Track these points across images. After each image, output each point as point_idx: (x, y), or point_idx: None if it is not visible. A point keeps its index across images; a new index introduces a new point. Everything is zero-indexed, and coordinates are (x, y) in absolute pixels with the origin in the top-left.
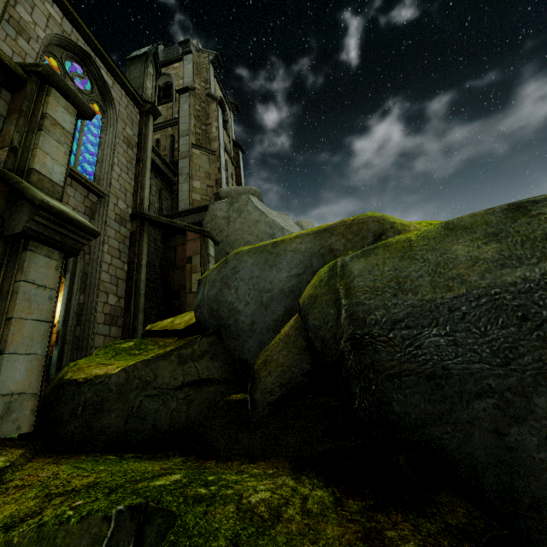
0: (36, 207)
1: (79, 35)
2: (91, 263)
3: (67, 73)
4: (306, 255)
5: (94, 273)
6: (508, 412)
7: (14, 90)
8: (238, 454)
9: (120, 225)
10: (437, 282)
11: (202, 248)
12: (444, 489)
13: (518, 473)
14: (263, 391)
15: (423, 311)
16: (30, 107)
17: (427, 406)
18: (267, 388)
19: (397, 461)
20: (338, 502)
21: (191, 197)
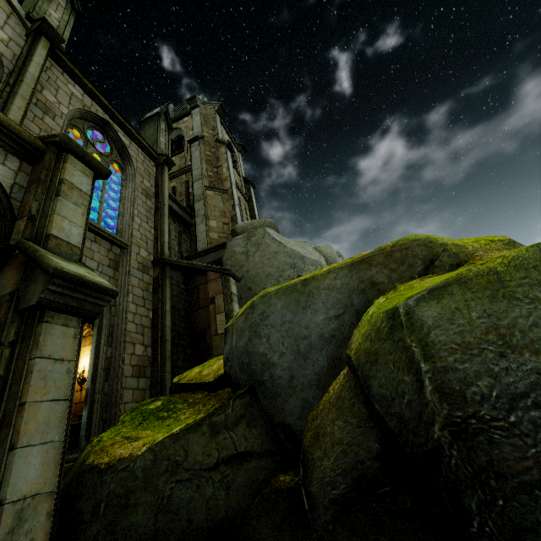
0: (50, 275)
1: (98, 107)
2: (116, 315)
3: (89, 141)
4: (343, 291)
5: (120, 325)
6: None
7: (35, 161)
8: None
9: (142, 273)
10: None
11: (224, 287)
12: None
13: None
14: (321, 480)
15: None
16: (48, 175)
17: None
18: (325, 477)
19: None
20: None
21: (208, 237)
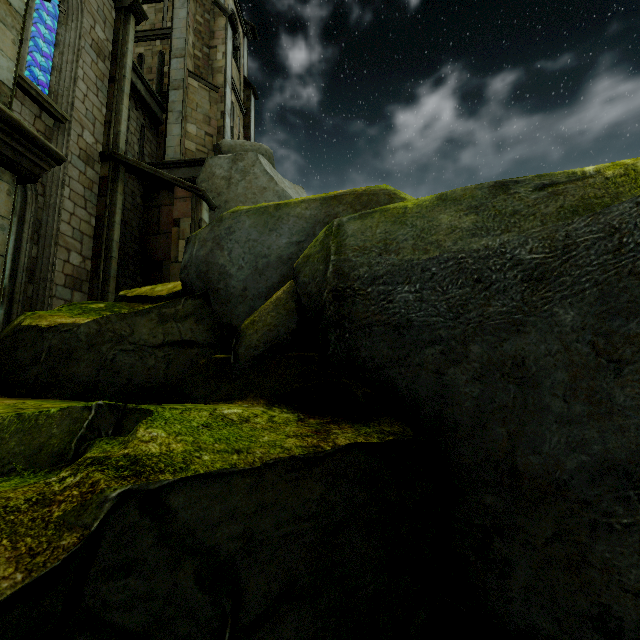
0: None
1: None
2: (46, 208)
3: None
4: (310, 222)
5: (50, 222)
6: (449, 357)
7: None
8: (216, 399)
9: (85, 164)
10: (418, 245)
11: (194, 210)
12: (389, 416)
13: (447, 403)
14: (248, 346)
15: (400, 270)
16: None
17: (389, 352)
18: (251, 344)
19: (355, 393)
20: (300, 420)
21: (183, 145)
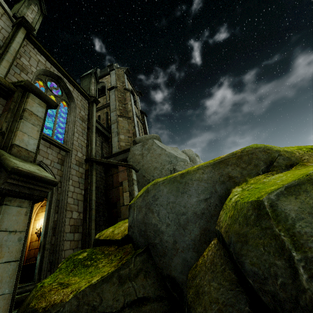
0: (8, 172)
1: (54, 68)
2: (61, 193)
3: (48, 88)
4: (209, 182)
5: (63, 199)
6: None
7: (8, 97)
8: None
9: (78, 166)
10: None
11: (128, 175)
12: None
13: None
14: None
15: None
16: (16, 106)
17: None
18: None
19: None
20: None
21: (119, 145)
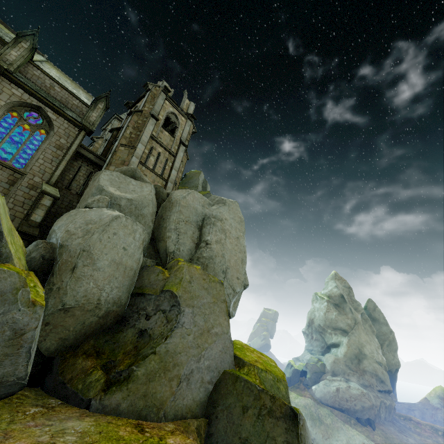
0: None
1: (34, 99)
2: None
3: (23, 118)
4: None
5: None
6: None
7: None
8: None
9: (30, 189)
10: None
11: (39, 200)
12: None
13: None
14: None
15: None
16: None
17: None
18: None
19: None
20: None
21: None
